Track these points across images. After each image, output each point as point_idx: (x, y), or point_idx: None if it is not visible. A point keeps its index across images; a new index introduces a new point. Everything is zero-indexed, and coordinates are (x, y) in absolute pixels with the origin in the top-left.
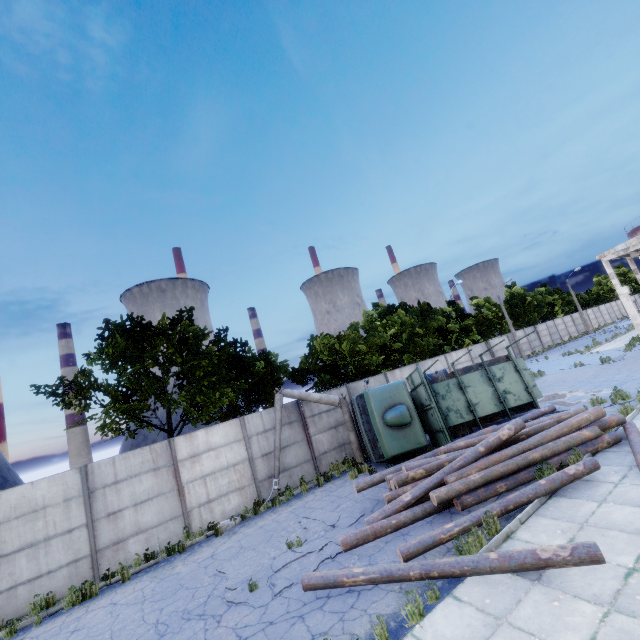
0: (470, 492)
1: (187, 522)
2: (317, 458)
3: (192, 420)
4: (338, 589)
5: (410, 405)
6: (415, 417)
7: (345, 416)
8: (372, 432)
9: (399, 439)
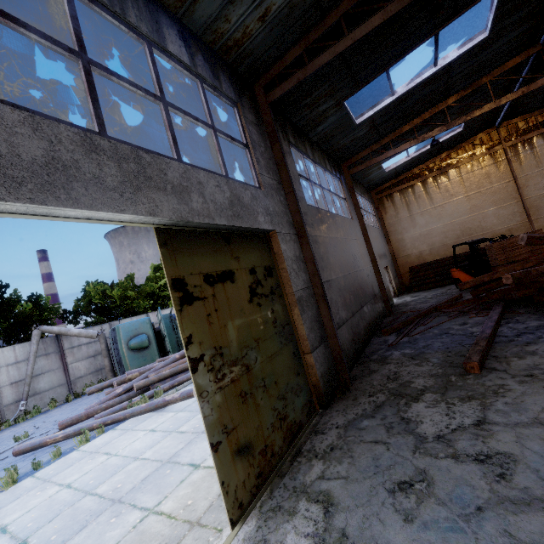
0: (161, 381)
1: None
2: (72, 382)
3: None
4: (43, 448)
5: (151, 334)
6: (153, 342)
7: (102, 346)
8: (121, 356)
9: (138, 358)
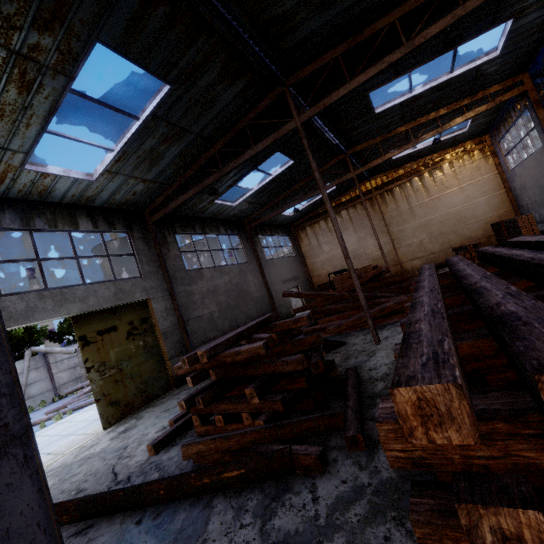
0: None
1: None
2: (58, 388)
3: None
4: (35, 426)
5: None
6: None
7: (79, 359)
8: None
9: None
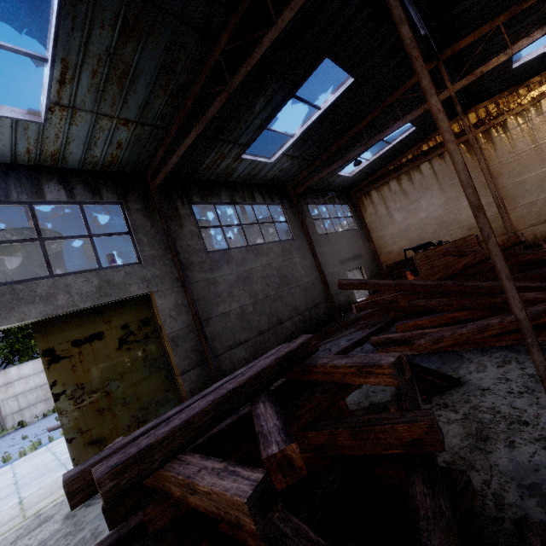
0: None
1: (2, 424)
2: None
3: (11, 361)
4: None
5: None
6: None
7: None
8: None
9: None
